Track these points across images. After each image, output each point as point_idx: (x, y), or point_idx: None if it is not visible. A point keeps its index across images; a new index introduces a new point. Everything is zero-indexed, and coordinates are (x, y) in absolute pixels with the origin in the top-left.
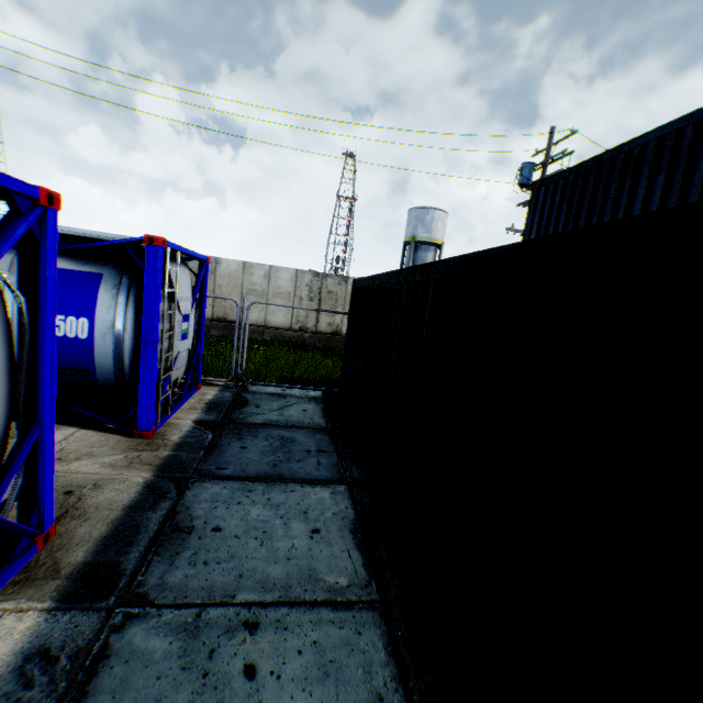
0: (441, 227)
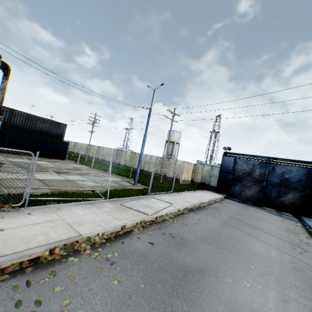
0: (173, 136)
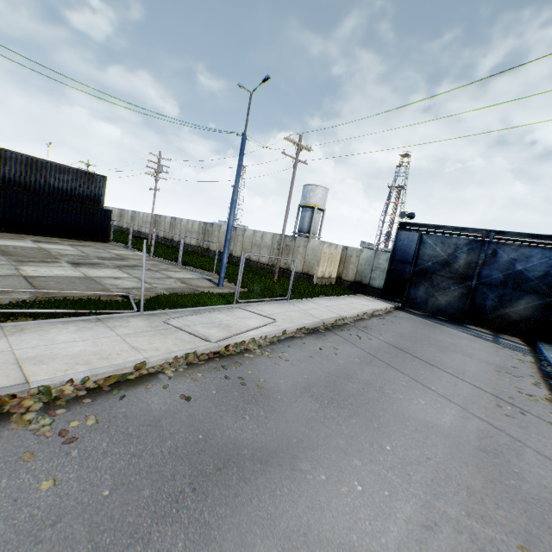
0: (313, 196)
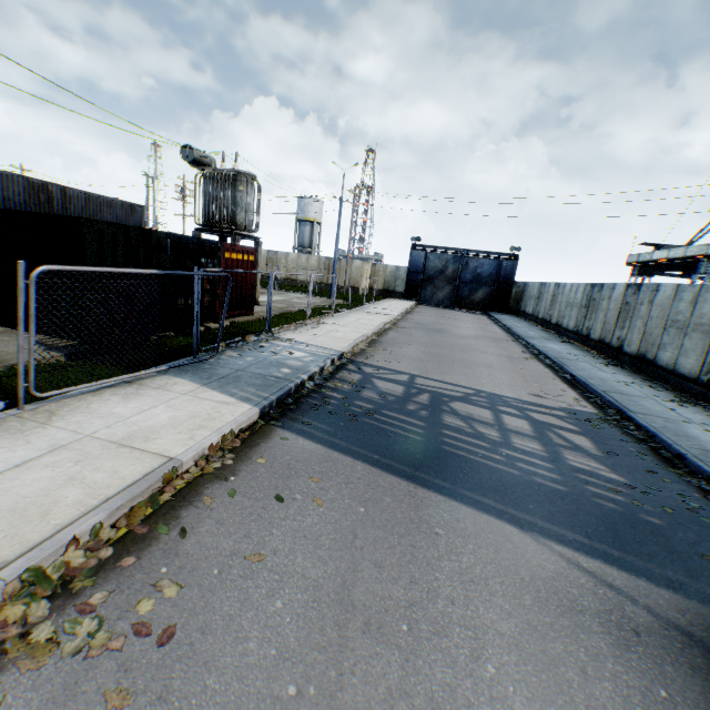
0: (311, 210)
